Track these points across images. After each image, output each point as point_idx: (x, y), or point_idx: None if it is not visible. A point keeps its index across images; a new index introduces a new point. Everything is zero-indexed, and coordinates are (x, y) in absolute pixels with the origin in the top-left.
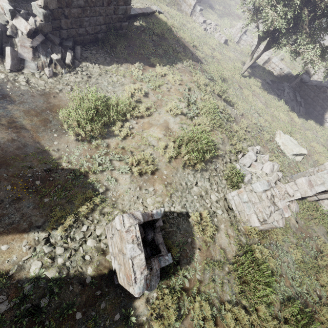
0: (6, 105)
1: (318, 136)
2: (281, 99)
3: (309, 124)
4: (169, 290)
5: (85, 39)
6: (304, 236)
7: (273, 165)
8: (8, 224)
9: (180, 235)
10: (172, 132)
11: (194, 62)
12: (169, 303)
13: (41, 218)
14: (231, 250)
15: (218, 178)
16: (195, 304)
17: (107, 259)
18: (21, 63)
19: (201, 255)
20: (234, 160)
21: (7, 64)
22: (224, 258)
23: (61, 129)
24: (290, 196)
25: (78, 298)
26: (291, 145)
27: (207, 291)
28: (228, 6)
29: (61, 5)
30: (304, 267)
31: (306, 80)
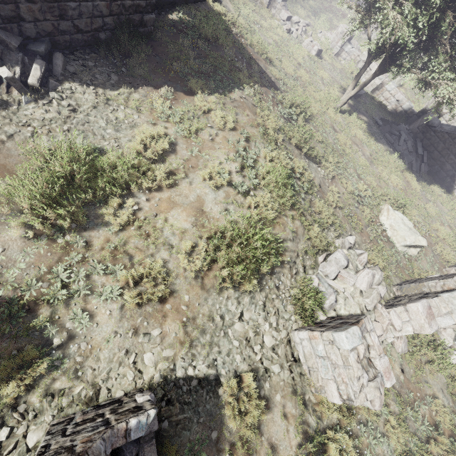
0: None
1: (443, 210)
2: (394, 149)
3: (432, 191)
4: None
5: (74, 40)
6: (413, 397)
7: (373, 275)
8: None
9: (198, 426)
10: (208, 220)
11: (263, 88)
12: None
13: None
14: (288, 446)
15: (281, 302)
16: None
17: None
18: None
19: None
20: (311, 266)
21: None
22: None
23: None
24: (396, 330)
25: None
26: (404, 231)
27: None
28: None
29: None
30: None
31: (434, 123)
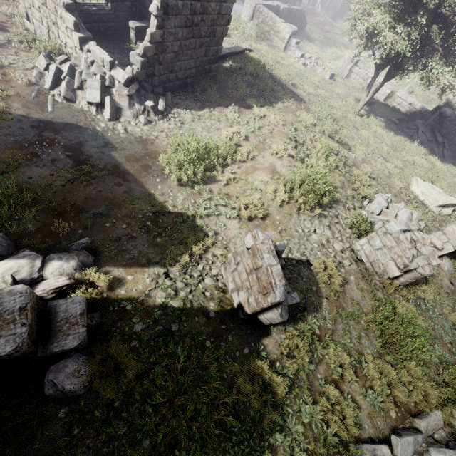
0: (110, 152)
1: None
2: (414, 140)
3: None
4: (298, 332)
5: (174, 85)
6: None
7: (411, 212)
8: (129, 259)
9: (303, 283)
10: (280, 176)
11: (296, 101)
12: (301, 343)
13: (157, 256)
14: (366, 304)
15: (341, 227)
16: (329, 350)
17: (228, 297)
18: (118, 112)
19: (329, 305)
20: (358, 207)
21: (107, 114)
22: (358, 311)
23: (162, 175)
24: (439, 248)
25: (205, 328)
26: (435, 194)
27: (341, 340)
28: (330, 35)
29: (157, 52)
30: None
31: (447, 113)
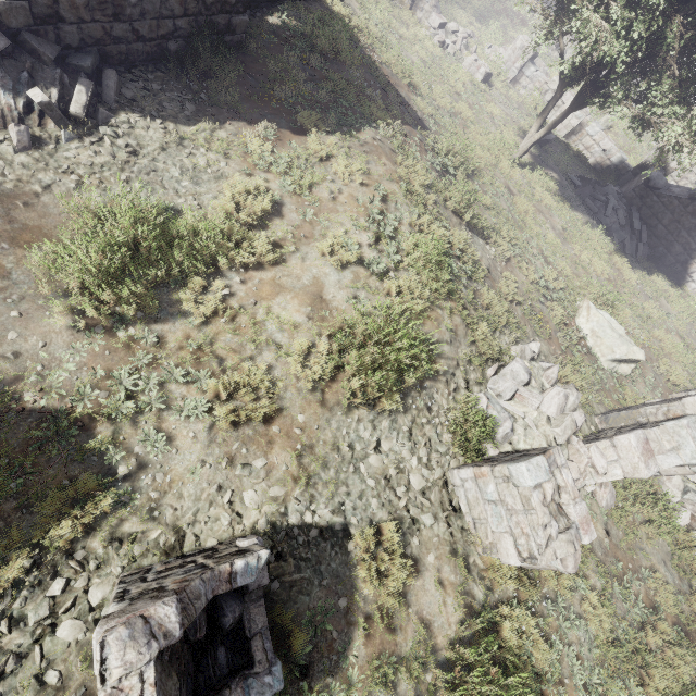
0: None
1: (670, 312)
2: (598, 222)
3: (655, 284)
4: None
5: (132, 52)
6: (622, 568)
7: (566, 396)
8: None
9: (321, 590)
10: (330, 311)
11: (406, 127)
12: None
13: None
14: (445, 623)
15: (433, 429)
16: None
17: None
18: None
19: (367, 645)
20: (476, 381)
21: None
22: (425, 647)
23: (33, 297)
24: (599, 473)
25: None
26: (612, 339)
27: None
28: None
29: None
30: (614, 655)
31: (657, 183)
